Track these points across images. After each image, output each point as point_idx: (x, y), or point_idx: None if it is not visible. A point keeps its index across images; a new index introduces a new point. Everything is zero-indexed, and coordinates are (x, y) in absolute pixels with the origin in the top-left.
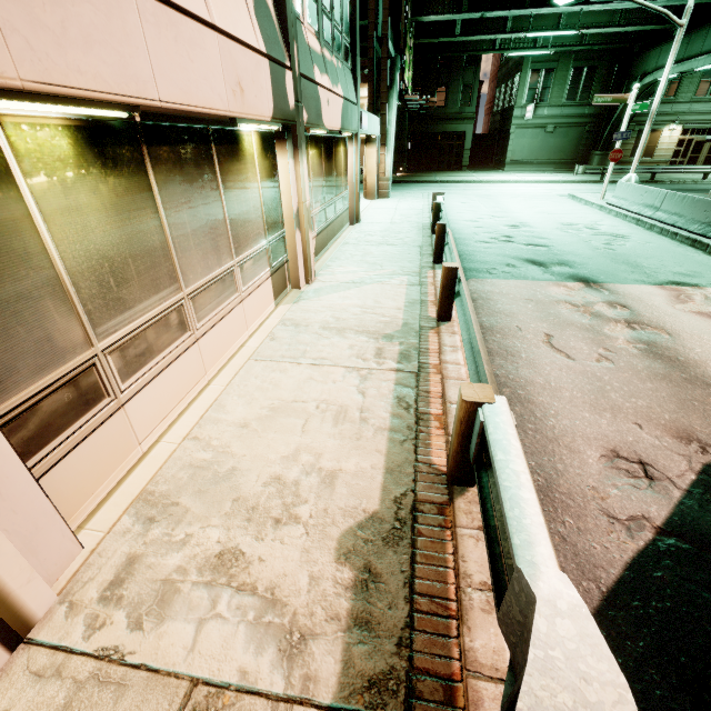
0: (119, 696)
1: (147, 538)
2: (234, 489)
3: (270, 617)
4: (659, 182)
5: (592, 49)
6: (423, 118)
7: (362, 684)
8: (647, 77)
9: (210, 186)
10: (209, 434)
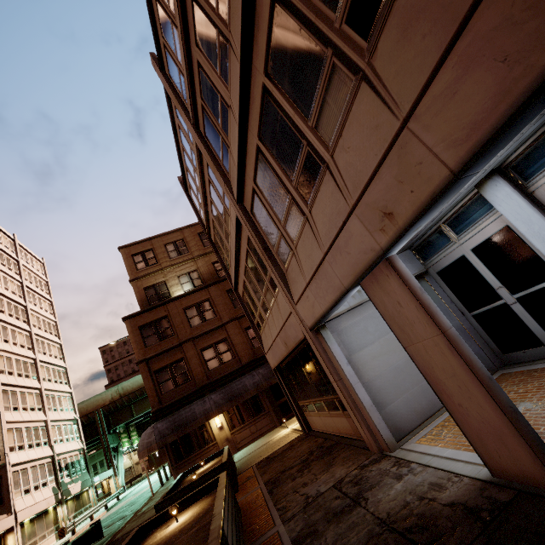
0: None
1: None
2: None
3: None
4: None
5: None
6: None
7: None
8: None
9: (43, 520)
10: None
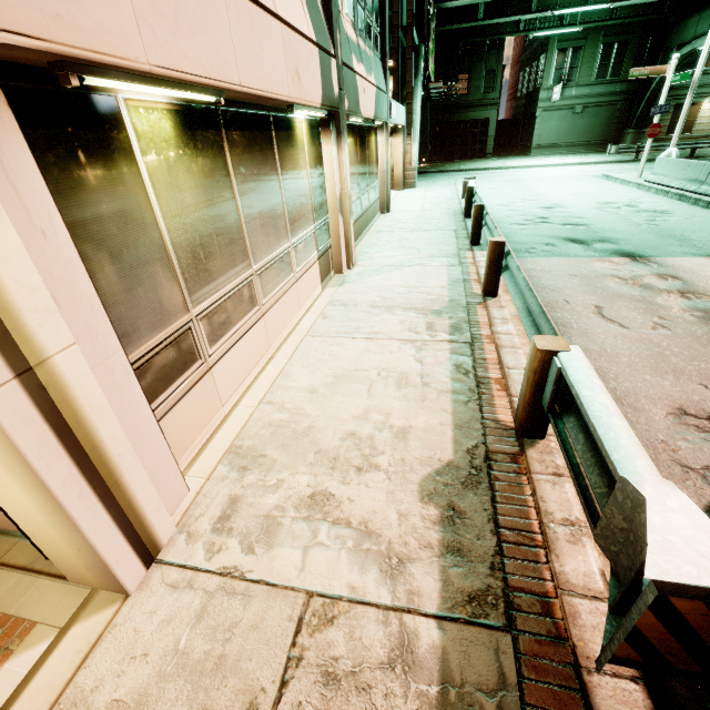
0: (246, 603)
1: (243, 483)
2: (314, 443)
3: (368, 545)
4: (700, 158)
5: (623, 23)
6: (445, 107)
7: (463, 599)
8: (684, 47)
9: (271, 169)
10: (282, 399)
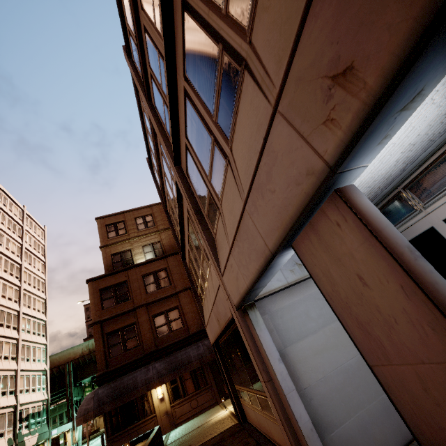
0: None
1: None
2: None
3: None
4: None
5: None
6: None
7: None
8: None
9: None
10: None
